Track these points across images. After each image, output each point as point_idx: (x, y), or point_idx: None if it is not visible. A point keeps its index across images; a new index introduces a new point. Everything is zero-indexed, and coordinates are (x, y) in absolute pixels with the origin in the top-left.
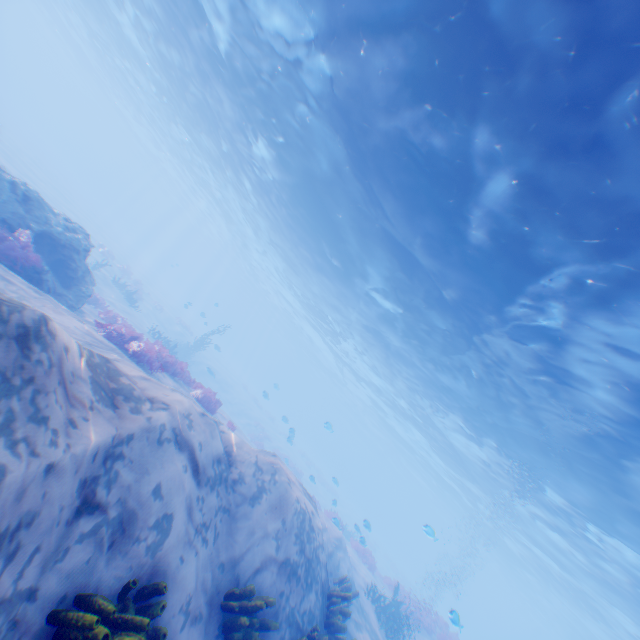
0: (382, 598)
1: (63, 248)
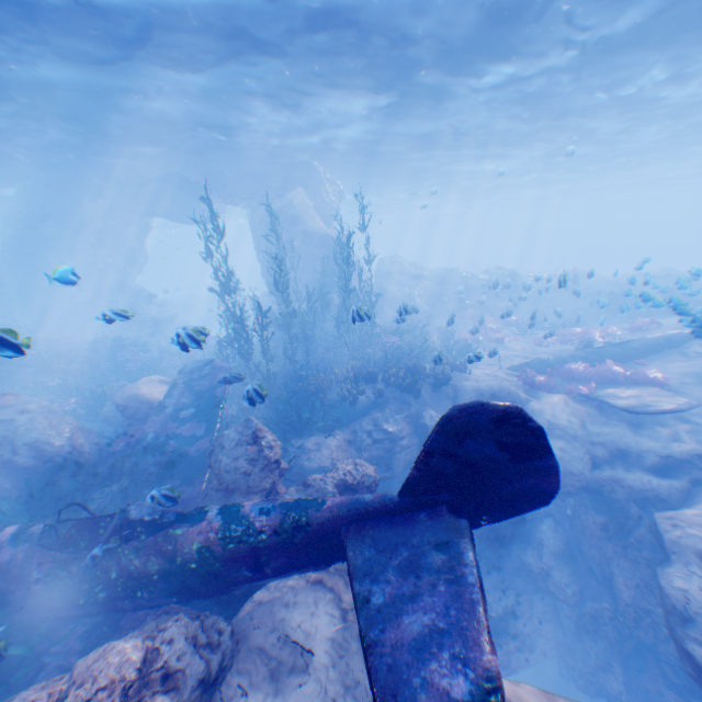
0: None
1: None
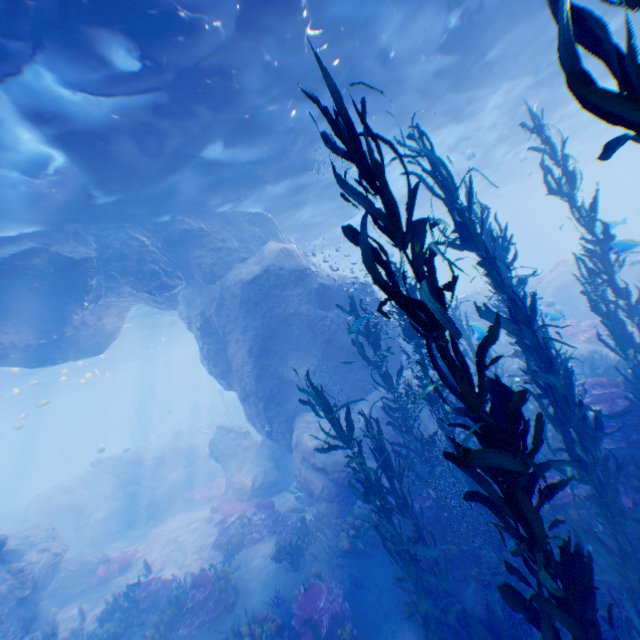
0: None
1: None
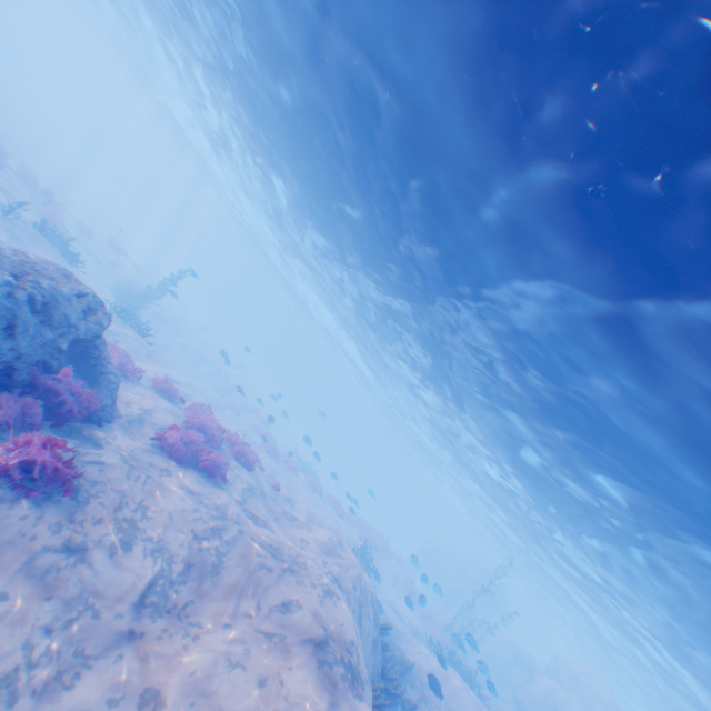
0: (354, 544)
1: (86, 341)
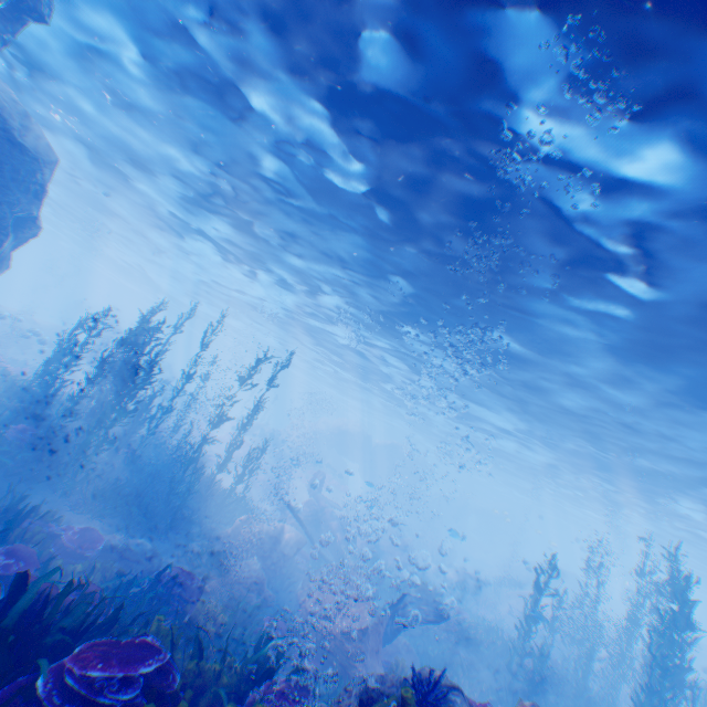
0: None
1: None
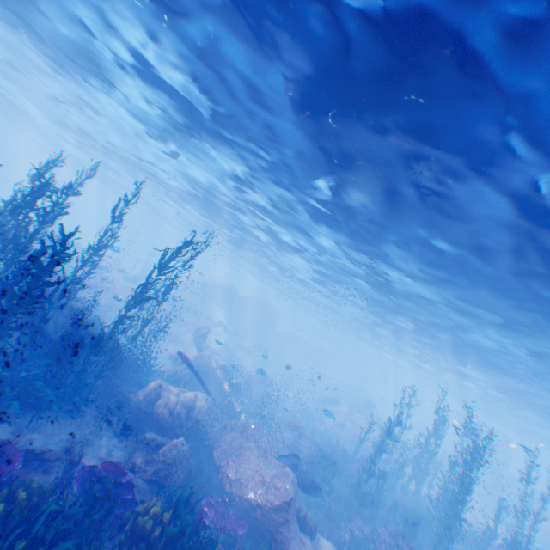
0: None
1: None
